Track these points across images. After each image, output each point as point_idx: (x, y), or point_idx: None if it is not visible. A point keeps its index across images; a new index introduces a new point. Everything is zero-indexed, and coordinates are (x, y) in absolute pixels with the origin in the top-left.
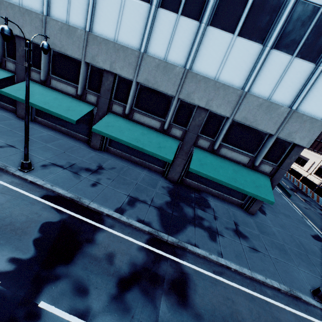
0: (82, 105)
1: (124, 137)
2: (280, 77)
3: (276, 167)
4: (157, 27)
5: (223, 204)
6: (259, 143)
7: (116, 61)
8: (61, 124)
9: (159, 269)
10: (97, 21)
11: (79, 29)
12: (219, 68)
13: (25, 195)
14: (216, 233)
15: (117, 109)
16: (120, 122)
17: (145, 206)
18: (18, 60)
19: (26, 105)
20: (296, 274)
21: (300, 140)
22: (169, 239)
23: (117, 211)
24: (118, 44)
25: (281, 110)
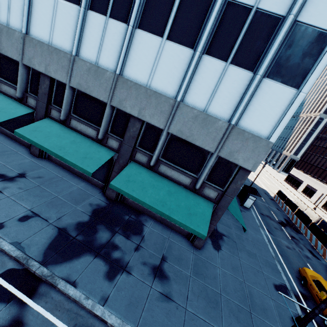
0: (20, 108)
1: (47, 143)
2: (216, 86)
3: (222, 192)
4: (87, 30)
5: (163, 231)
6: (202, 162)
7: (50, 64)
8: (7, 127)
9: None
10: (34, 24)
11: (17, 31)
12: (150, 74)
13: None
14: (122, 268)
15: (56, 114)
16: (53, 128)
17: (42, 224)
18: None
19: None
20: None
21: (244, 162)
22: (38, 271)
23: None
24: (52, 46)
25: (219, 124)
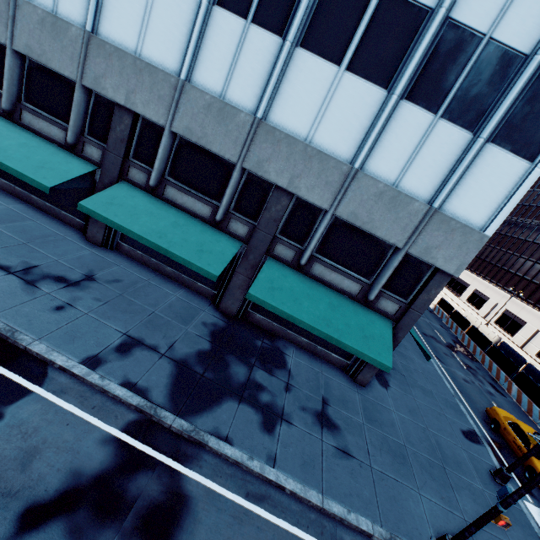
0: (73, 162)
1: (137, 227)
2: (416, 150)
3: (406, 305)
4: (210, 38)
5: (312, 362)
6: (379, 261)
7: (137, 90)
8: (39, 193)
9: (130, 486)
10: (108, 16)
11: (75, 26)
12: (313, 123)
13: None
14: (279, 416)
15: (138, 176)
16: (138, 199)
17: (151, 355)
18: None
19: None
20: (411, 506)
21: (444, 262)
22: (175, 425)
23: (86, 362)
24: (141, 60)
25: (415, 207)
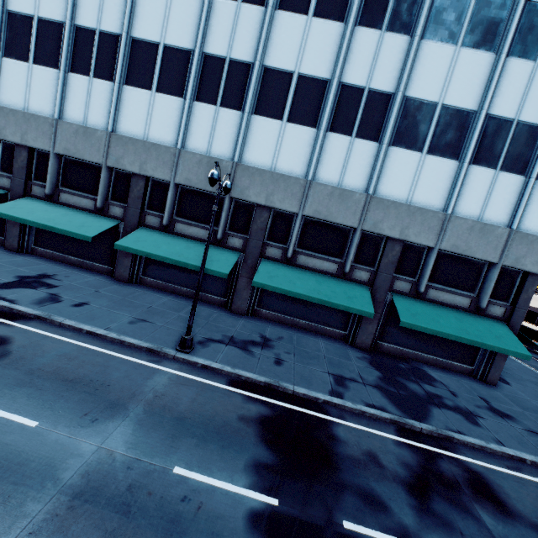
0: (224, 252)
1: (299, 289)
2: (488, 194)
3: (510, 306)
4: (326, 151)
5: (446, 374)
6: (478, 277)
7: (274, 193)
8: (183, 283)
9: (442, 469)
10: (249, 151)
11: (225, 160)
12: (410, 190)
13: (211, 385)
14: (471, 414)
15: (274, 253)
16: (282, 270)
17: (358, 385)
18: (130, 203)
19: (204, 257)
20: None
21: (532, 266)
22: (424, 427)
23: (333, 395)
24: (277, 173)
25: (499, 231)
